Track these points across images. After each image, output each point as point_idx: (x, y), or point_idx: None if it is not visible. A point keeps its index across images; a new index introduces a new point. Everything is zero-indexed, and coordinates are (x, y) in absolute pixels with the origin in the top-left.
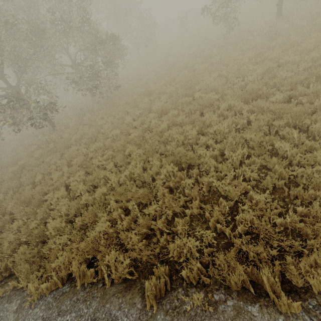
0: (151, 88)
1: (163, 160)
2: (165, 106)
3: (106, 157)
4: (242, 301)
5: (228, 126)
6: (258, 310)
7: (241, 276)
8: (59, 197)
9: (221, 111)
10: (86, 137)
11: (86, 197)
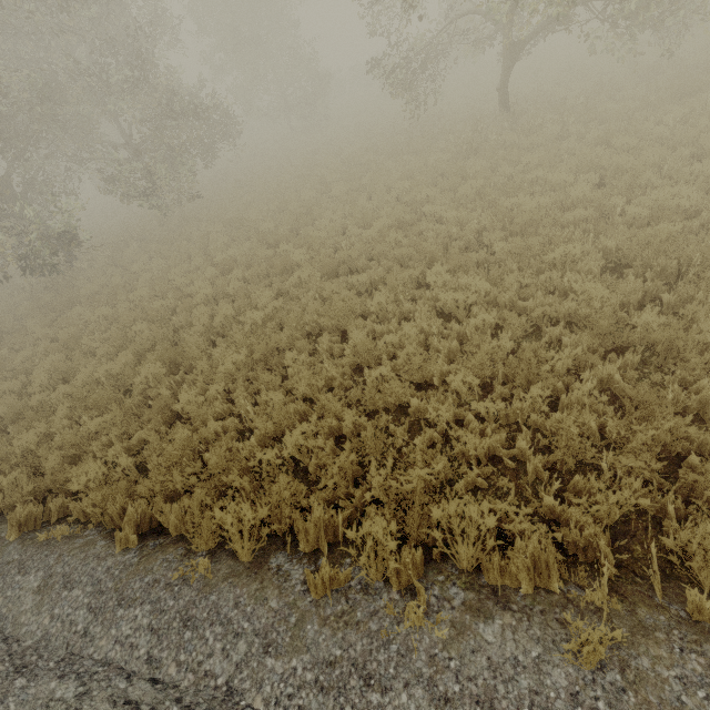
0: (251, 214)
1: (150, 355)
2: (231, 259)
3: (108, 336)
4: (103, 537)
5: (271, 315)
6: (105, 544)
7: (123, 512)
8: (7, 391)
9: (292, 286)
10: (105, 291)
11: (39, 397)
